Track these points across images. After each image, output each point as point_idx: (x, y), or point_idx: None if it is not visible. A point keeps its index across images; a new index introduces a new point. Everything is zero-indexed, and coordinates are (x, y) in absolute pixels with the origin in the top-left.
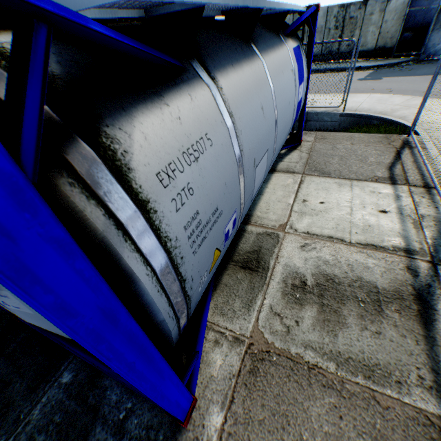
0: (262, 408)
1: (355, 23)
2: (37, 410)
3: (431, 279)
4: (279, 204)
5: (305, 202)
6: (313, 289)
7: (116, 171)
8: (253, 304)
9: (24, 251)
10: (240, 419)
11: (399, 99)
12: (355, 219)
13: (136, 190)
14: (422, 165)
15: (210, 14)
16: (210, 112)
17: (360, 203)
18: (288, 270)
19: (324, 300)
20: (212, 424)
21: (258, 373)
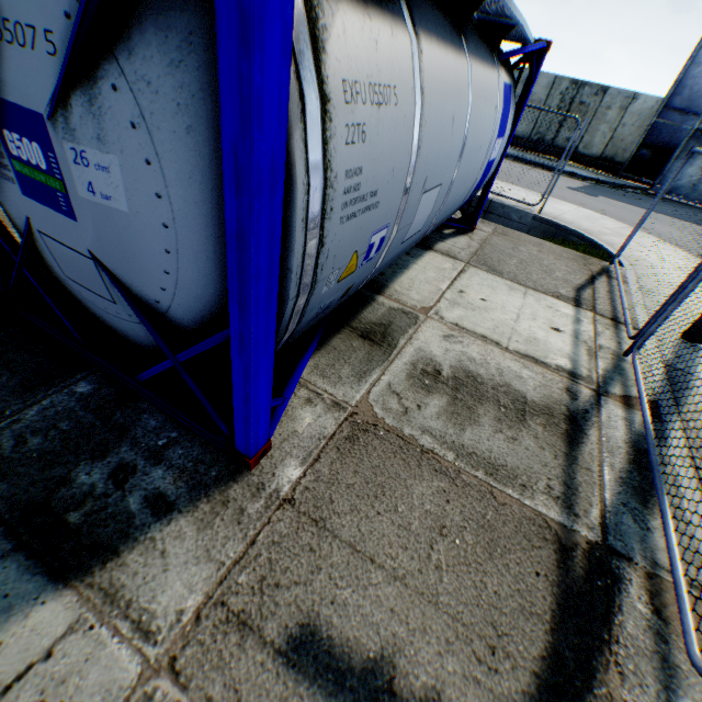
0: (354, 475)
1: (585, 112)
2: (33, 411)
3: (590, 406)
4: (427, 286)
5: (462, 293)
6: (448, 381)
7: (313, 41)
8: (367, 376)
9: (269, 4)
10: (323, 479)
11: (612, 224)
12: (520, 327)
13: (323, 78)
14: (616, 298)
15: None
16: (404, 68)
17: (530, 314)
18: (421, 354)
19: (458, 394)
20: (286, 476)
21: (357, 442)
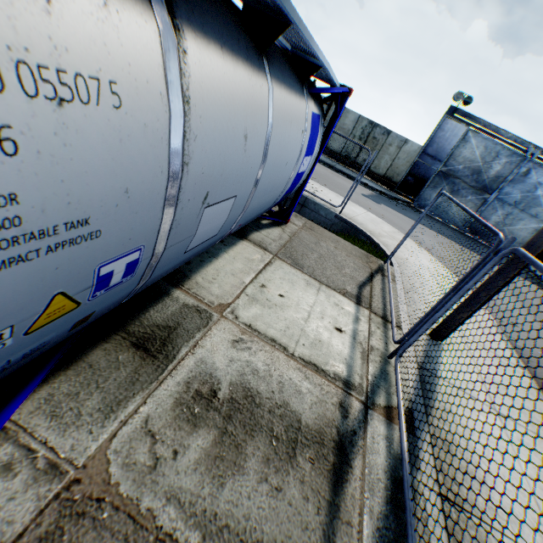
0: None
1: (377, 144)
2: None
3: (359, 424)
4: (231, 278)
5: (263, 288)
6: (223, 405)
7: None
8: (121, 409)
9: None
10: None
11: (388, 228)
12: (309, 328)
13: None
14: (387, 296)
15: None
16: (142, 61)
17: (320, 312)
18: (201, 368)
19: (230, 424)
20: None
21: (58, 542)
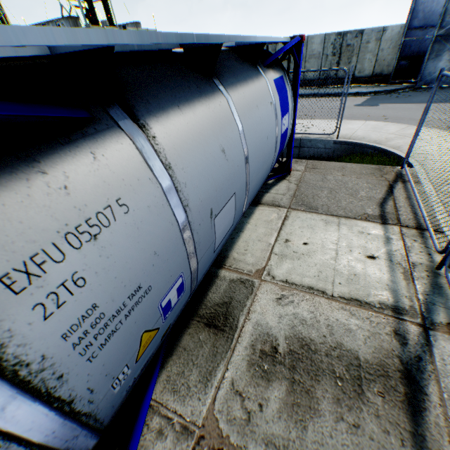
0: None
1: (352, 50)
2: None
3: (421, 349)
4: (259, 244)
5: (287, 243)
6: (285, 358)
7: None
8: (212, 377)
9: None
10: None
11: (394, 127)
12: (340, 266)
13: None
14: (415, 202)
15: (162, 47)
16: (130, 169)
17: (346, 246)
18: (259, 330)
19: (296, 374)
20: None
21: None
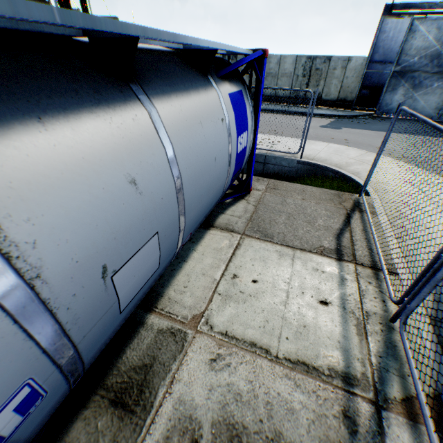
0: None
1: (321, 74)
2: None
3: (373, 440)
4: (202, 280)
5: (235, 279)
6: None
7: None
8: None
9: None
10: None
11: (354, 152)
12: (289, 313)
13: None
14: (371, 236)
15: (45, 29)
16: None
17: (299, 286)
18: (180, 411)
19: None
20: None
21: None
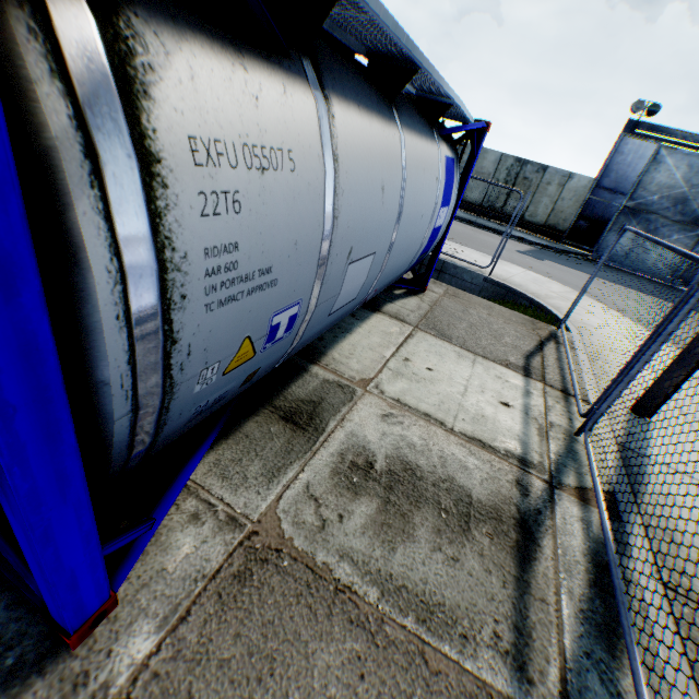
0: (234, 641)
1: (529, 185)
2: None
3: (543, 504)
4: (370, 353)
5: (407, 362)
6: (381, 477)
7: (123, 80)
8: (281, 475)
9: None
10: (185, 653)
11: (558, 287)
12: (467, 402)
13: (146, 131)
14: (566, 366)
15: (351, 43)
16: (306, 131)
17: (479, 385)
18: (353, 441)
19: (392, 495)
20: (129, 652)
21: (250, 580)
